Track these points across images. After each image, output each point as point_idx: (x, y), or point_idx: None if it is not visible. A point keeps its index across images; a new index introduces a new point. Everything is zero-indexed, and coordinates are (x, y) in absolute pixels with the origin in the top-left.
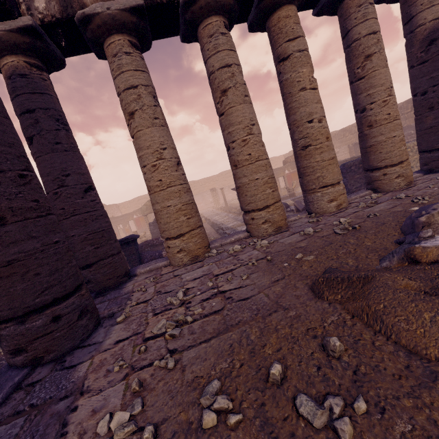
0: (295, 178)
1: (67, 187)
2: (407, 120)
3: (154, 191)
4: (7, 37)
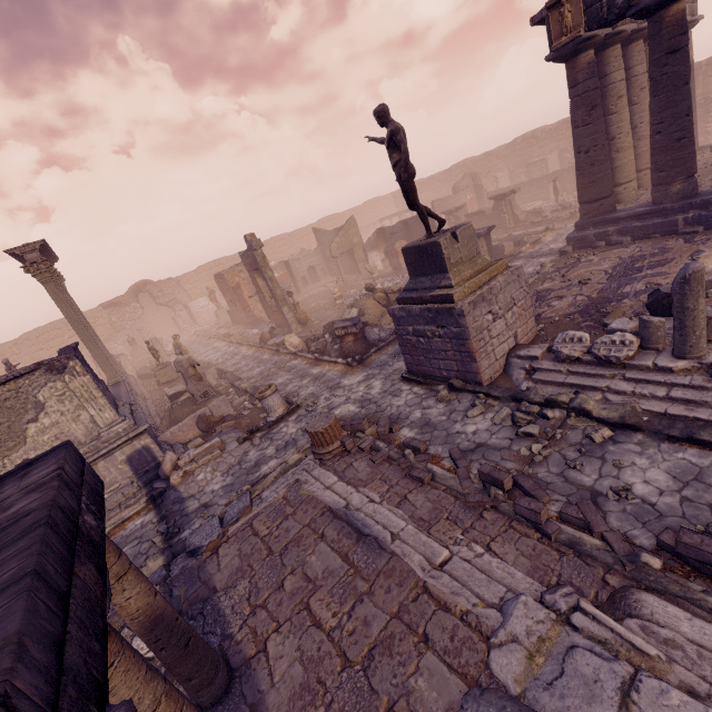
0: (475, 205)
1: (607, 142)
2: (562, 142)
3: (625, 150)
4: (602, 38)
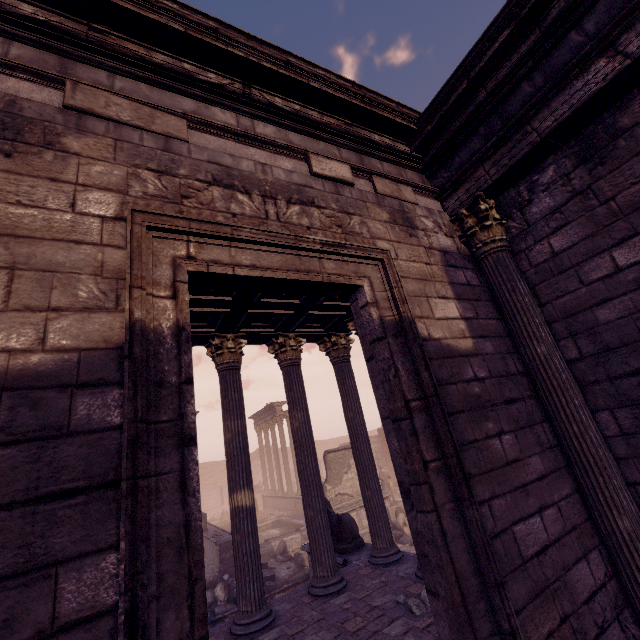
0: None
1: None
2: None
3: None
4: None
